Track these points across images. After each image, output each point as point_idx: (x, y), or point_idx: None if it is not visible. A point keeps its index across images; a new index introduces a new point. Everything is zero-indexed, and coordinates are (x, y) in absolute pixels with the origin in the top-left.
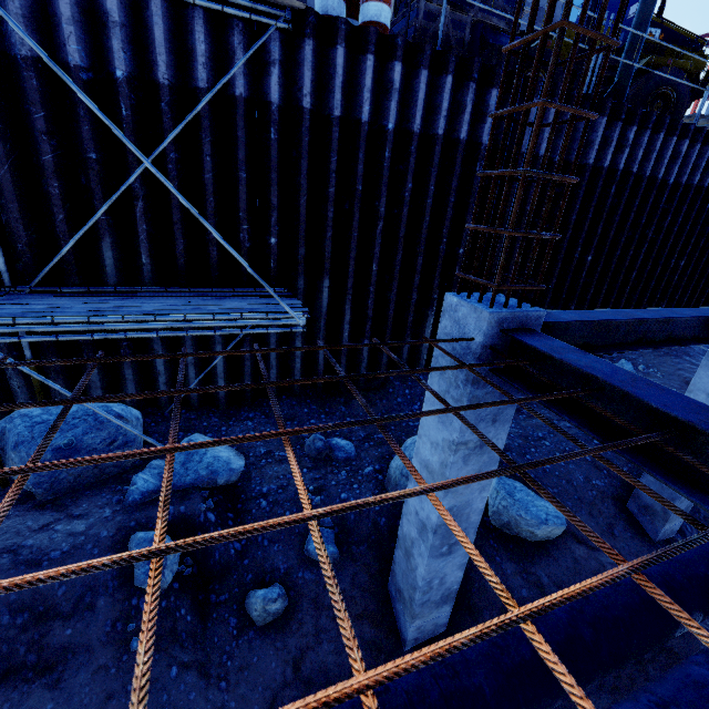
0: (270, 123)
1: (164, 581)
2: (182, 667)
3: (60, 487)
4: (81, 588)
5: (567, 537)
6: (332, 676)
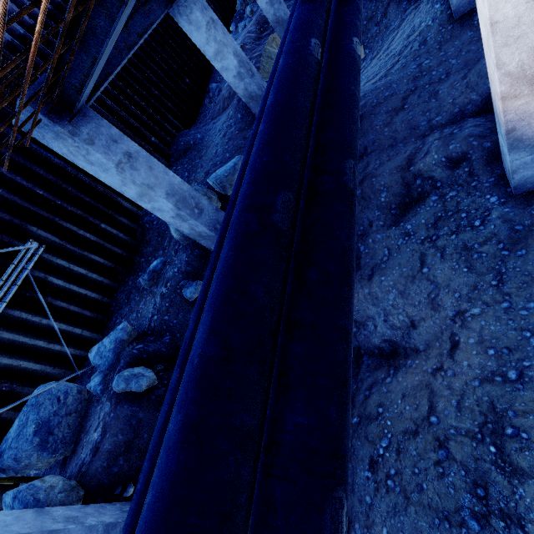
0: None
1: (150, 377)
2: None
3: (69, 439)
4: (126, 425)
5: None
6: None
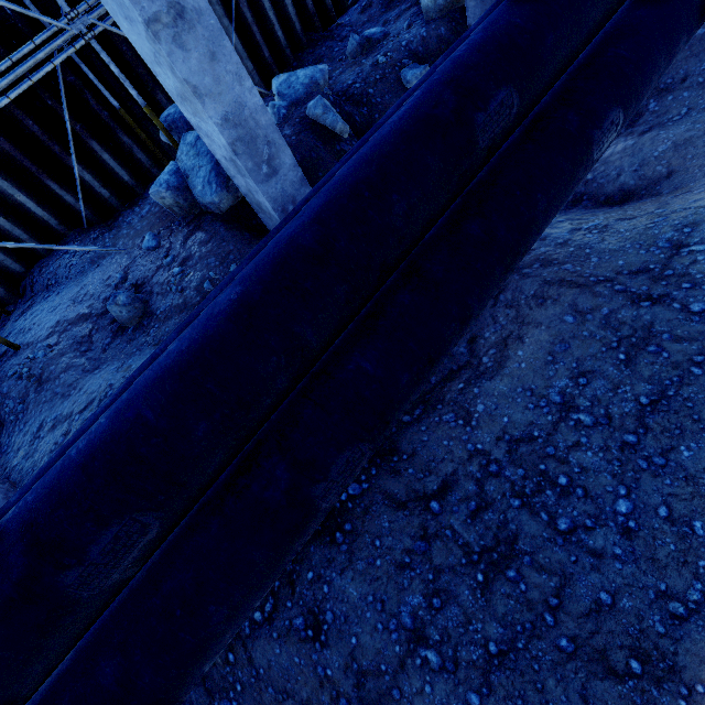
0: None
1: (345, 124)
2: None
3: None
4: (306, 153)
5: None
6: None
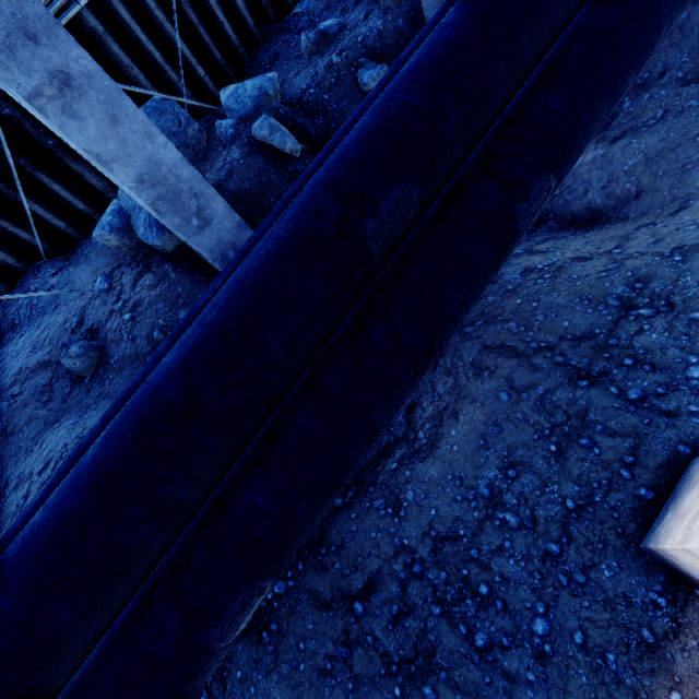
0: None
1: (295, 143)
2: None
3: None
4: (256, 179)
5: None
6: None
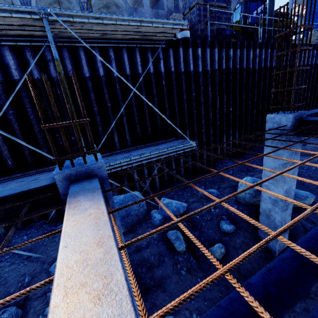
0: (162, 79)
1: (184, 247)
2: (200, 278)
3: (128, 225)
4: (158, 255)
5: (314, 204)
6: (252, 272)
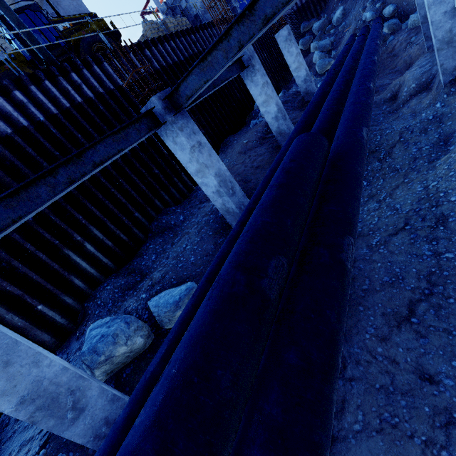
0: None
1: None
2: None
3: None
4: None
5: None
6: None
